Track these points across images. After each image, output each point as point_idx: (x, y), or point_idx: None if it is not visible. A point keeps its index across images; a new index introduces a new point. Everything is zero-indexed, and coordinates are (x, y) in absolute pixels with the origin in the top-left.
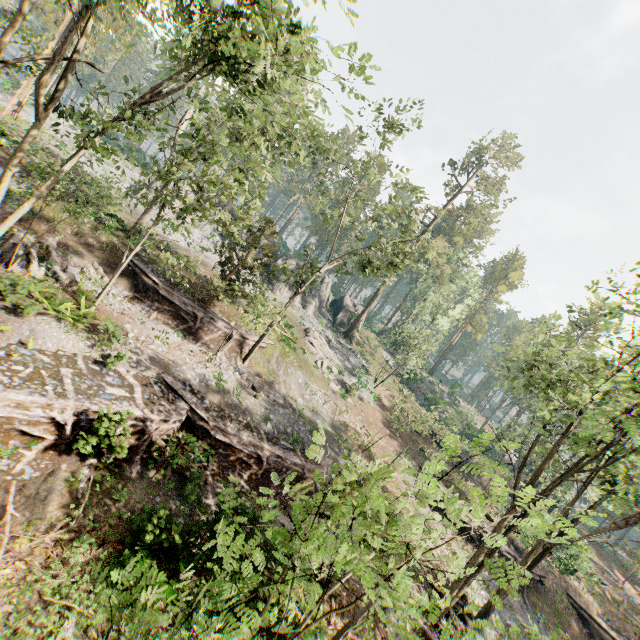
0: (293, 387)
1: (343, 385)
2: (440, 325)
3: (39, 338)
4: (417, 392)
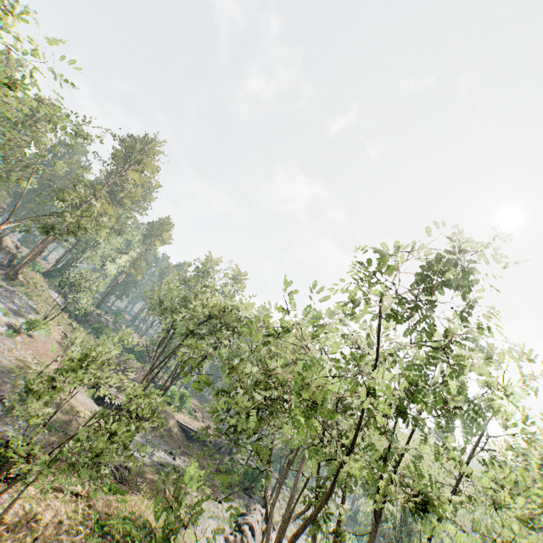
0: None
1: (10, 326)
2: (109, 270)
3: None
4: (85, 324)
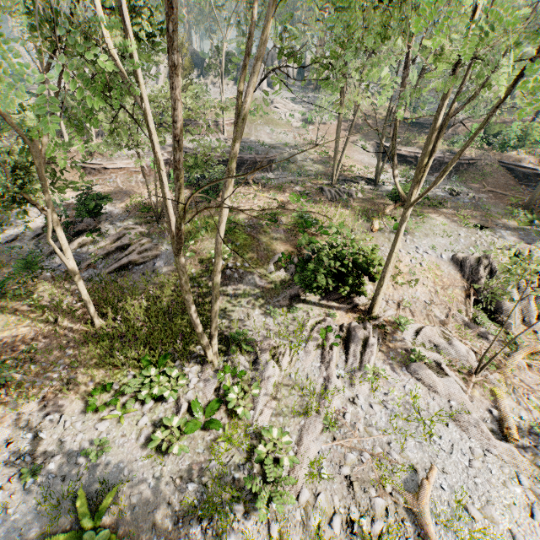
0: (263, 136)
1: (306, 121)
2: None
3: (125, 151)
4: None
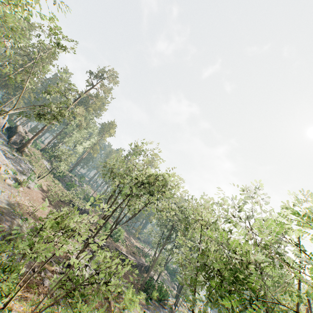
0: None
1: (16, 180)
2: (78, 149)
3: None
4: (62, 181)
